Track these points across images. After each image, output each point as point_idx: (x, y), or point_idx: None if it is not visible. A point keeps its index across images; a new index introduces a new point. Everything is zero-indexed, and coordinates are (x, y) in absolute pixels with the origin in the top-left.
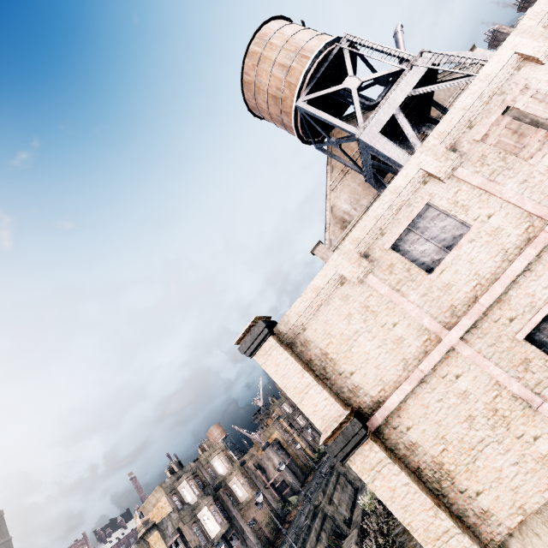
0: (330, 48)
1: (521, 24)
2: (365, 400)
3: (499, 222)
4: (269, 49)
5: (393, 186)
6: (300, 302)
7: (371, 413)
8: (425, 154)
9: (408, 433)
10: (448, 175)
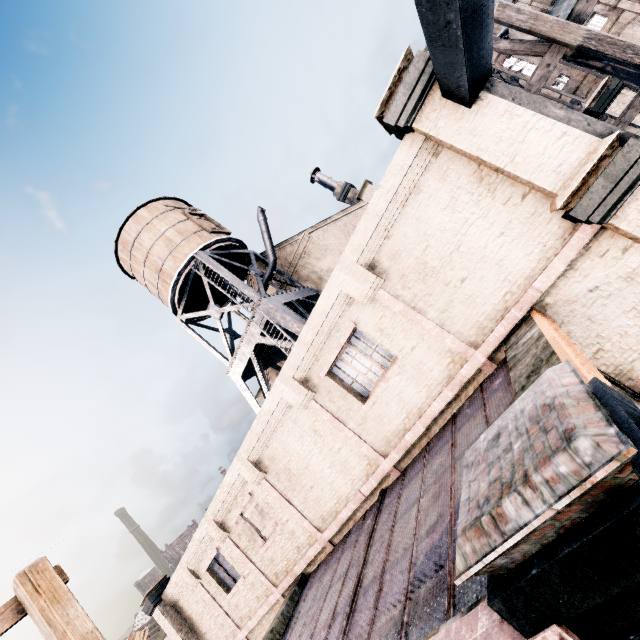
0: (187, 271)
1: (239, 453)
2: None
3: (253, 579)
4: (134, 261)
5: (196, 536)
6: (169, 587)
7: None
8: (208, 523)
9: None
10: (223, 540)
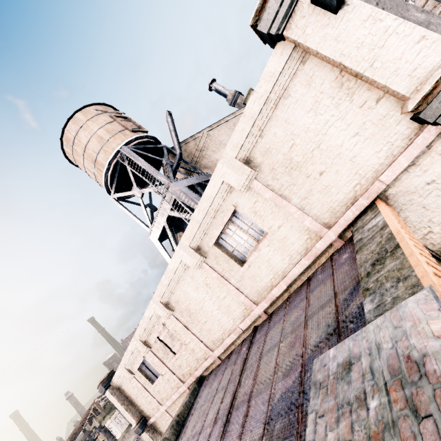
0: (115, 161)
1: (153, 297)
2: (146, 415)
3: (168, 377)
4: (76, 154)
5: (129, 349)
6: (114, 378)
7: (148, 419)
8: (136, 341)
9: (159, 428)
10: (147, 352)
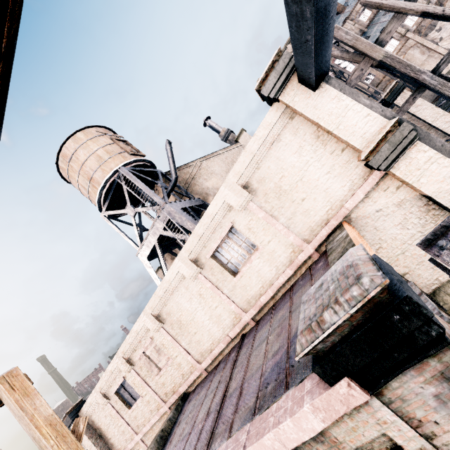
0: (111, 180)
1: (145, 309)
2: (116, 449)
3: (149, 398)
4: (71, 170)
5: (109, 369)
6: (85, 406)
7: None
8: (118, 359)
9: None
10: (129, 371)
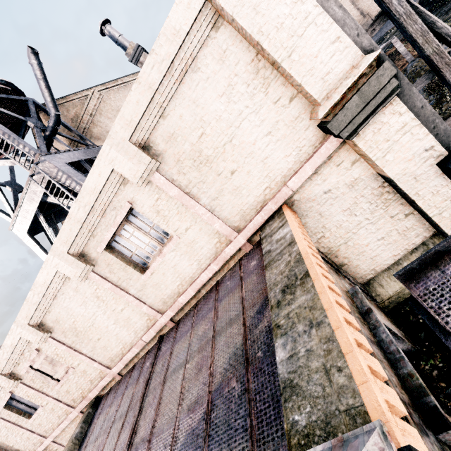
0: None
1: (17, 320)
2: None
3: (52, 406)
4: None
5: None
6: None
7: None
8: None
9: None
10: (16, 386)
